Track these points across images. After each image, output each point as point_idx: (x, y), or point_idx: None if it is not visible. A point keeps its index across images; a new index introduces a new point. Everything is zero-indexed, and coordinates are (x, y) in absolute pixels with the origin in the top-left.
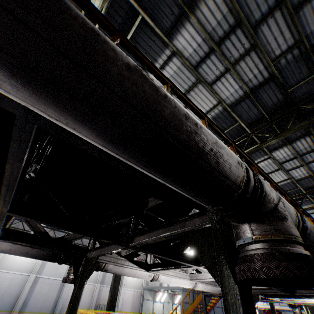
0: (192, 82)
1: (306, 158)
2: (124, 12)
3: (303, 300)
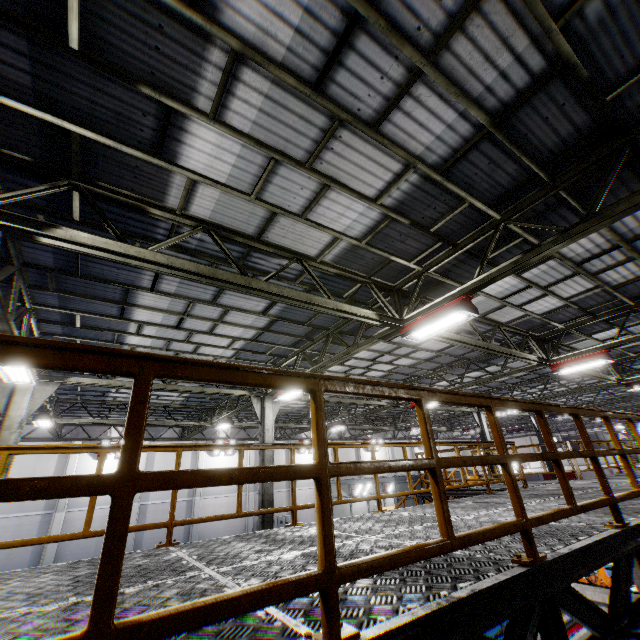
0: (320, 127)
1: None
2: None
3: None
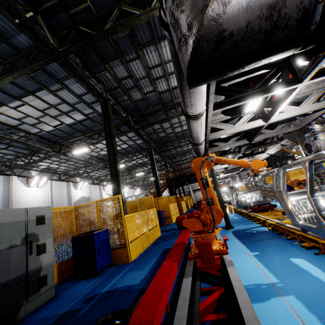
0: None
1: (186, 146)
2: None
3: (228, 173)
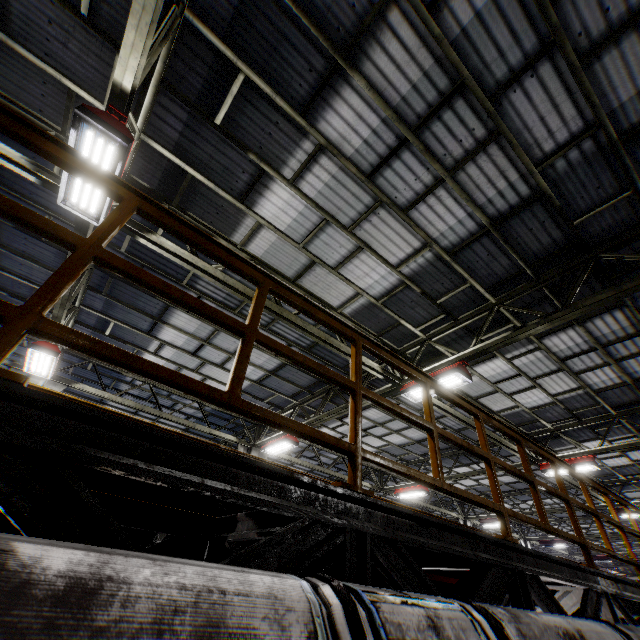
0: (365, 204)
1: (617, 350)
2: (206, 65)
3: None
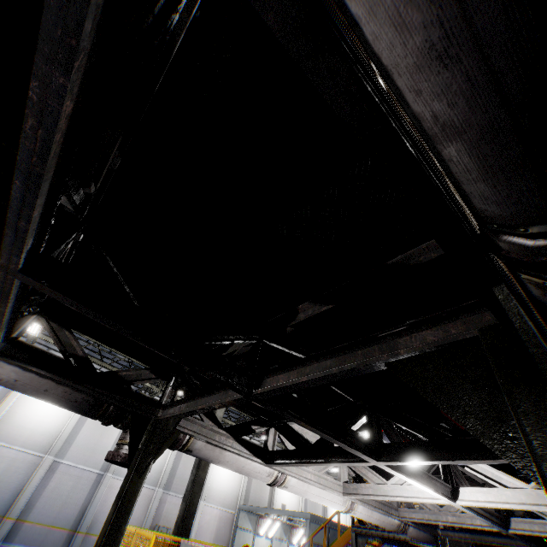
0: None
1: None
2: None
3: None
